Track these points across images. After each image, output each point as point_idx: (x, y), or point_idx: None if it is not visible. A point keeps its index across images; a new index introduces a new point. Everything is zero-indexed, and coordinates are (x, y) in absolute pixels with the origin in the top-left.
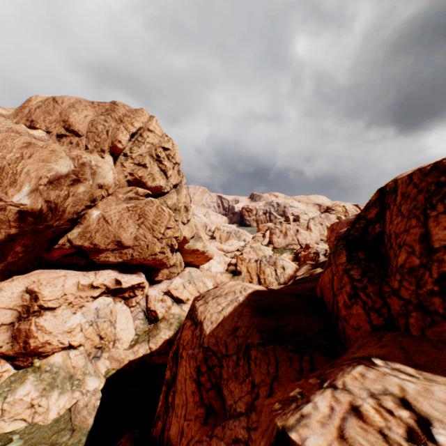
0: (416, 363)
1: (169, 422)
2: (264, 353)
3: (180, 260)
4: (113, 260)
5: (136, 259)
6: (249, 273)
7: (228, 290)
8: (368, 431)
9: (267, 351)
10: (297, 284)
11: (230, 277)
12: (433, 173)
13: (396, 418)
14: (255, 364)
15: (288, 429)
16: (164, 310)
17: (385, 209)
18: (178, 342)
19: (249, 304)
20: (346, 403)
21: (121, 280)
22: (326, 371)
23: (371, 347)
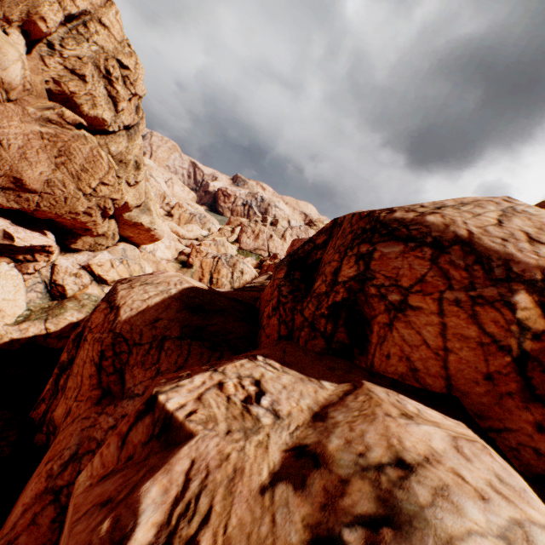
0: (285, 362)
1: (56, 404)
2: (179, 346)
3: (113, 231)
4: (4, 204)
5: (45, 212)
6: (202, 269)
7: (163, 280)
8: (220, 396)
9: (183, 345)
10: (244, 291)
11: (178, 267)
12: (365, 220)
13: (245, 390)
14: (166, 355)
15: (160, 393)
16: (77, 287)
17: (330, 239)
18: (86, 325)
19: (180, 299)
20: (217, 380)
21: (14, 235)
22: (221, 362)
23: (266, 349)
